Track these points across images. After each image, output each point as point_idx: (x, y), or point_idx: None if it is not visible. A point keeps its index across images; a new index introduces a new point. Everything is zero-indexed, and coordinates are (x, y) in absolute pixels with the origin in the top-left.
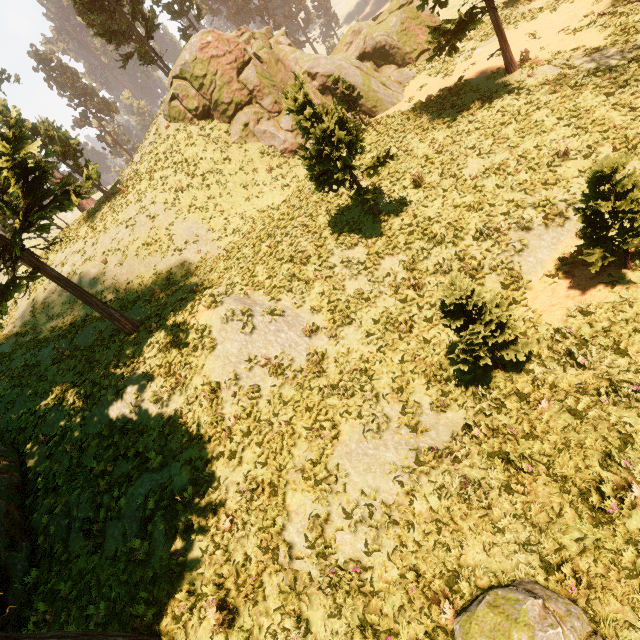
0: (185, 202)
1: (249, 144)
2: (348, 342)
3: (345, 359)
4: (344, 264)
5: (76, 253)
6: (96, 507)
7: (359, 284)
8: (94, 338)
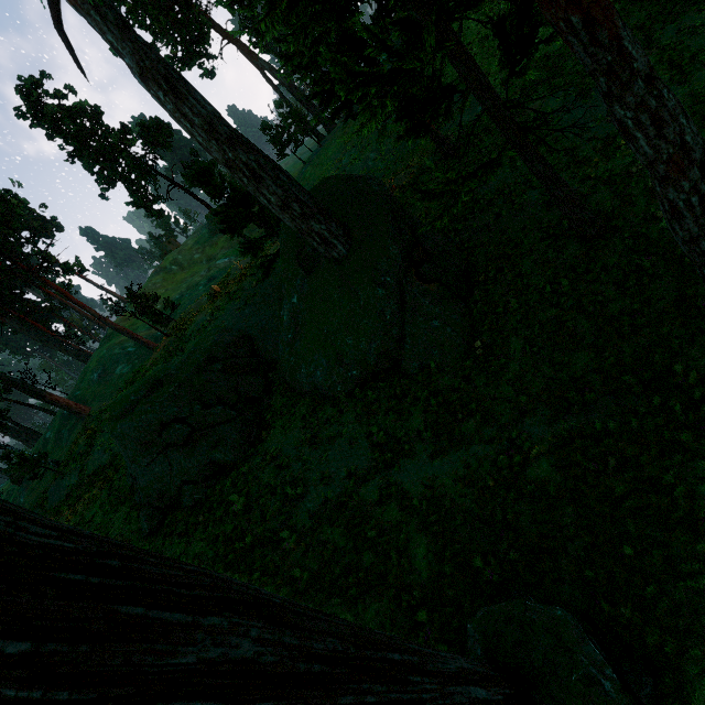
0: (452, 75)
1: (516, 0)
2: (702, 81)
3: (703, 90)
4: (683, 32)
5: (351, 148)
6: (495, 214)
7: (704, 41)
8: (409, 178)
